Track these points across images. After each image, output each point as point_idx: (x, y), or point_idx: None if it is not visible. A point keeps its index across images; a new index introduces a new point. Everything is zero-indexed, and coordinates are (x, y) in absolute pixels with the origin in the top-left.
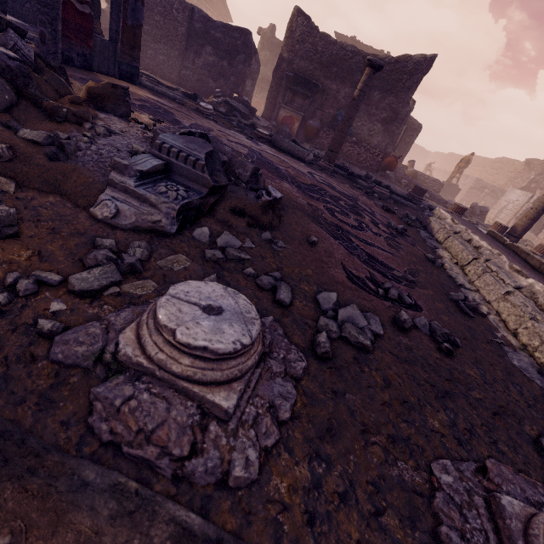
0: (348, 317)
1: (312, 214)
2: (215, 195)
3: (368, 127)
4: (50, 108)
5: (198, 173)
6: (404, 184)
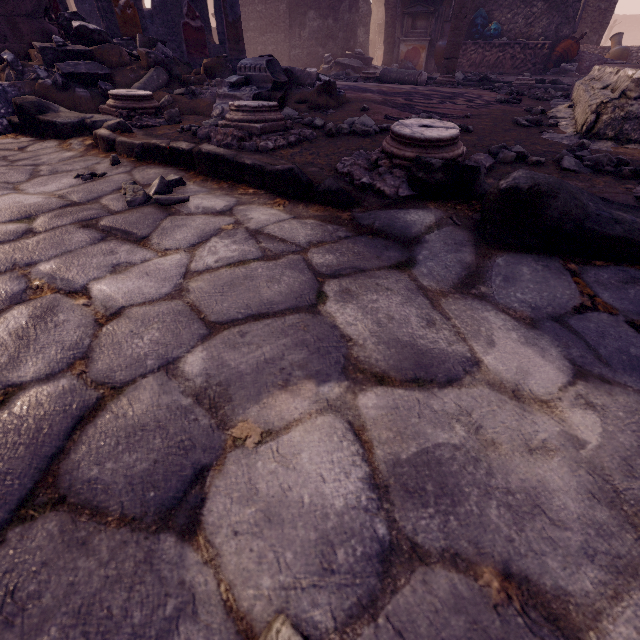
0: (361, 124)
1: (381, 102)
2: (280, 91)
3: (524, 15)
4: (185, 79)
5: (263, 75)
6: None
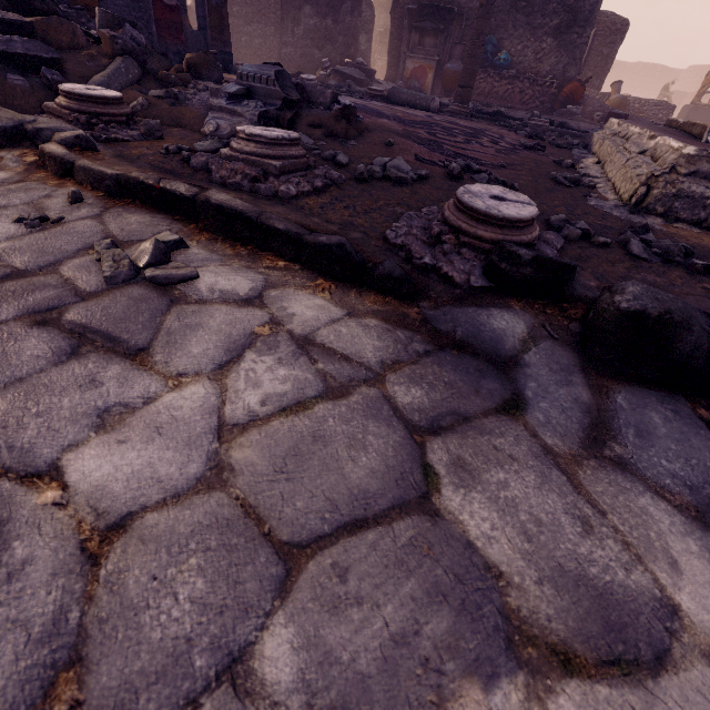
0: (394, 167)
1: (403, 134)
2: (290, 111)
3: (533, 49)
4: (164, 77)
5: (271, 89)
6: (597, 119)
